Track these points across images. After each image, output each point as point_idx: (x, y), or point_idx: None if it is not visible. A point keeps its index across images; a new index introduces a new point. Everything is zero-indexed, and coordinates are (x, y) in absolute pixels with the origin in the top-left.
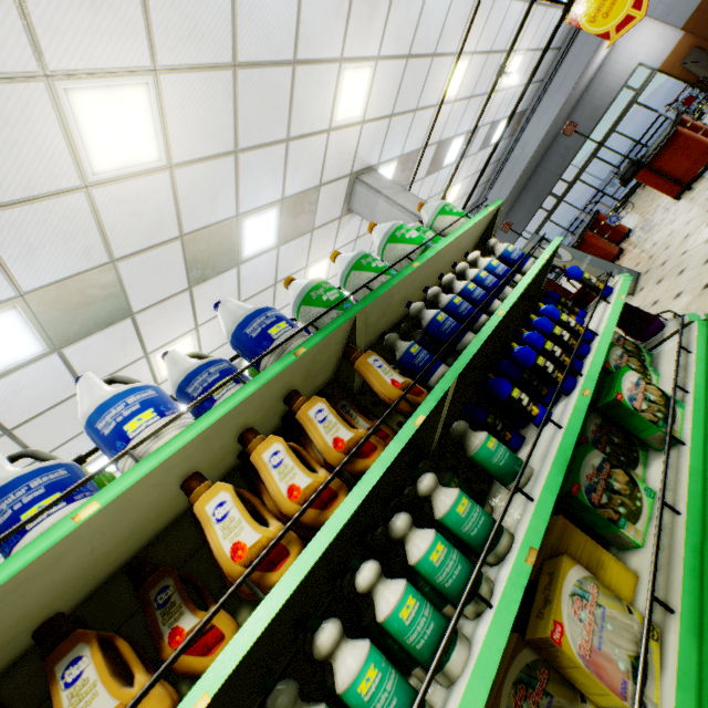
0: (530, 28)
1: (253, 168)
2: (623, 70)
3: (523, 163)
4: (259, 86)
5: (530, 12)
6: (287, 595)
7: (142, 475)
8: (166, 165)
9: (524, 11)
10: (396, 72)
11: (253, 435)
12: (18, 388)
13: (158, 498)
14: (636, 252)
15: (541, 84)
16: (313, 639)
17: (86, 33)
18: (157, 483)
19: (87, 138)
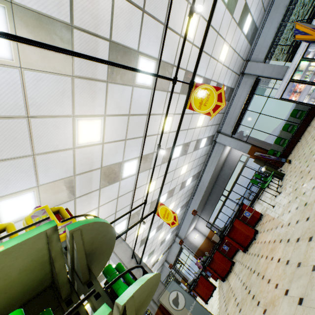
0: (186, 159)
1: None
2: (237, 155)
3: (204, 187)
4: None
5: (183, 157)
6: None
7: None
8: None
9: (180, 158)
10: (112, 203)
11: None
12: None
13: None
14: (230, 281)
15: (204, 162)
16: None
17: None
18: None
19: None
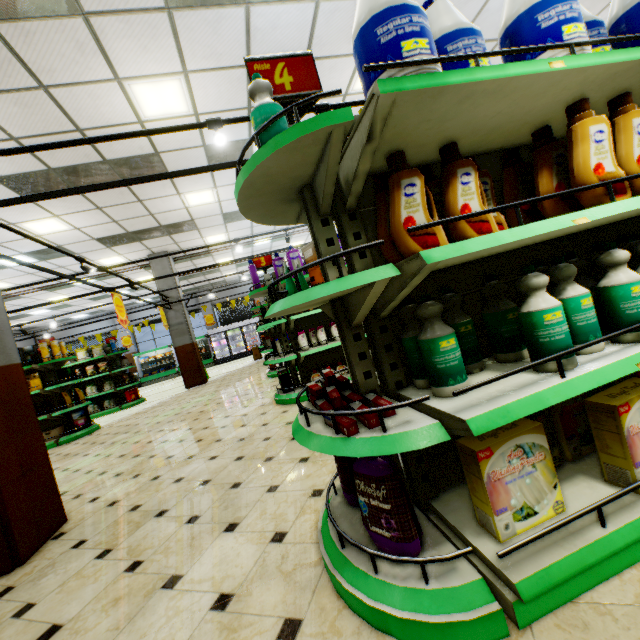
0: None
1: None
2: None
3: None
4: None
5: None
6: (639, 206)
7: (589, 64)
8: None
9: None
10: None
11: (631, 100)
12: (275, 24)
13: (534, 110)
14: None
15: None
16: (606, 253)
17: None
18: (563, 90)
19: None
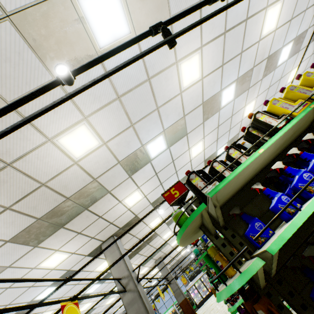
0: None
1: (221, 140)
2: None
3: None
4: (223, 126)
5: None
6: None
7: None
8: (203, 150)
9: None
10: (264, 93)
11: None
12: None
13: None
14: None
15: None
16: None
17: (195, 140)
18: None
19: (192, 153)
